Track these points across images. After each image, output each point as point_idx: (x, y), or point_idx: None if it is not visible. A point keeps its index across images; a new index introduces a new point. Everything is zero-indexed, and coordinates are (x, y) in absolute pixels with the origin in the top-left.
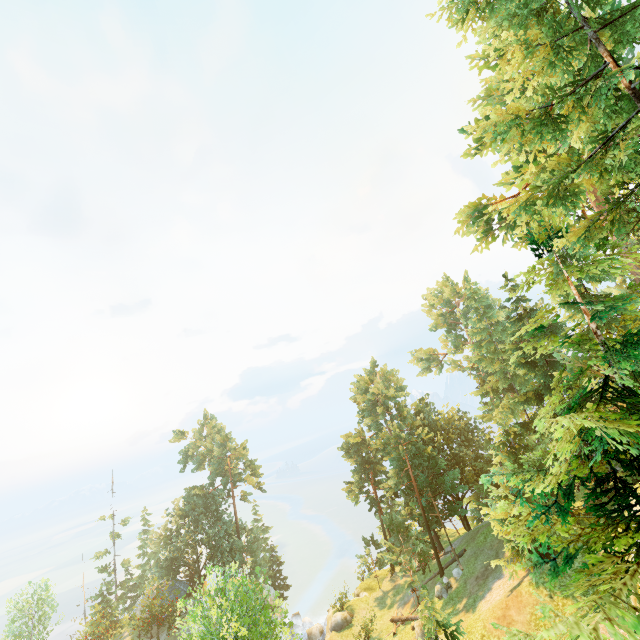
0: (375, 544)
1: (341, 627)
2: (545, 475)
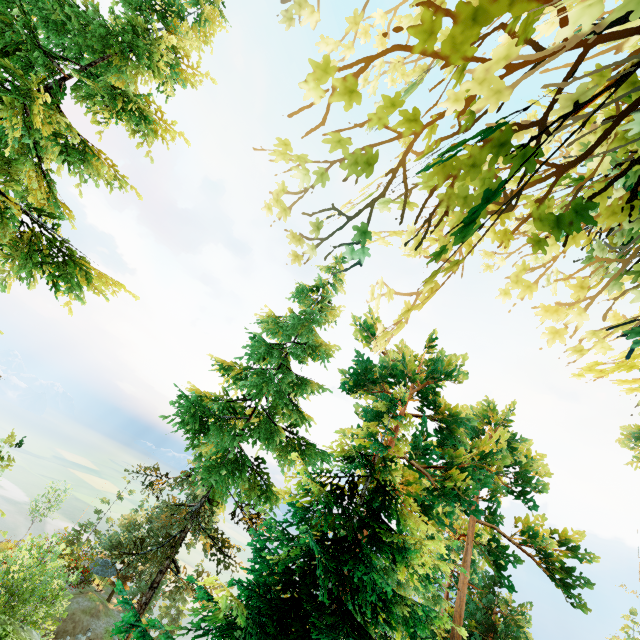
0: None
1: None
2: None
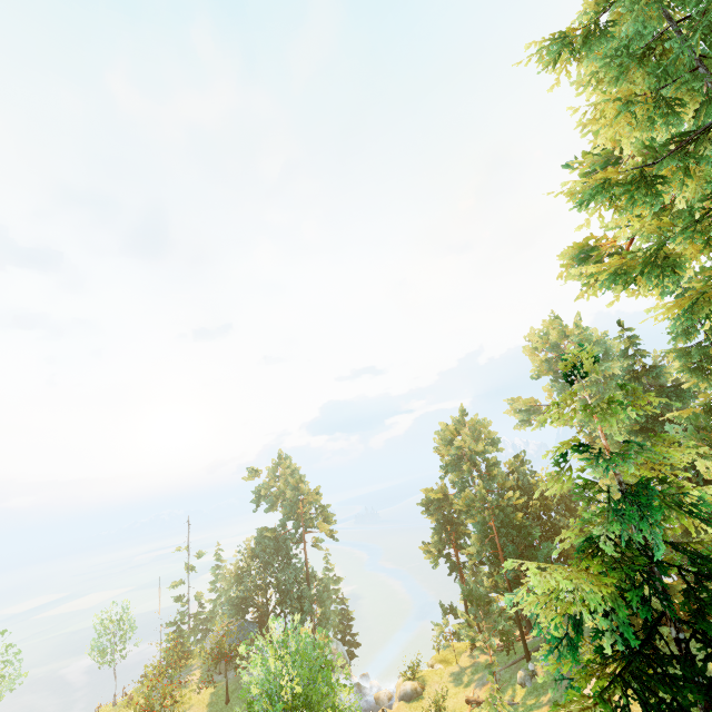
0: (454, 614)
1: (410, 698)
2: (557, 601)
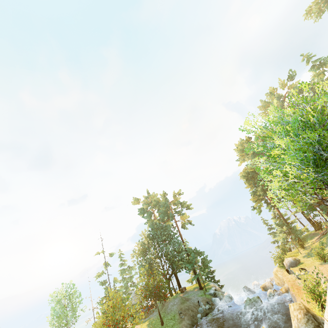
0: (286, 225)
1: (295, 264)
2: None
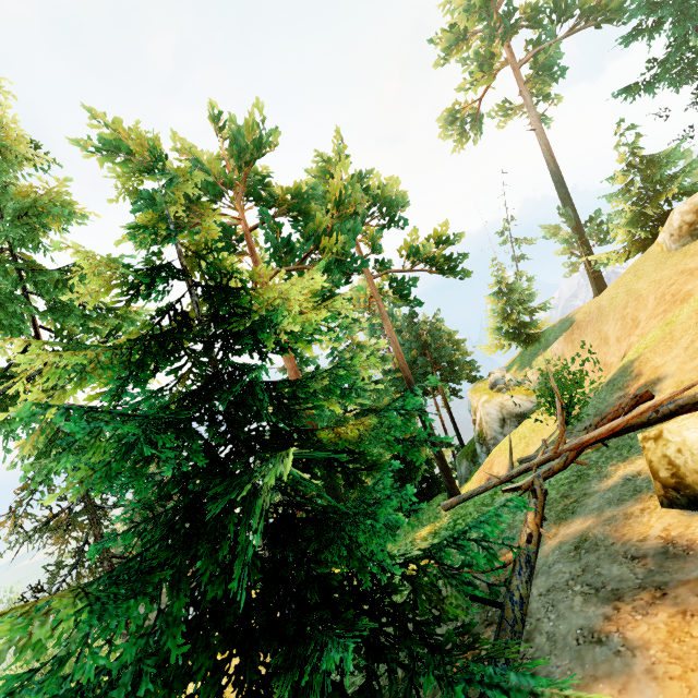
0: None
1: None
2: None
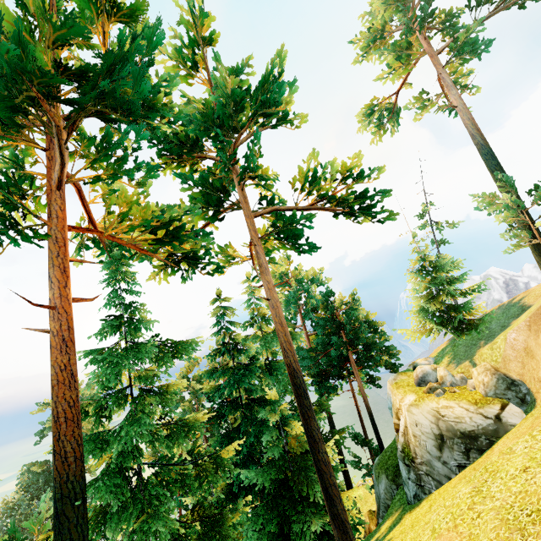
0: None
1: None
2: None
